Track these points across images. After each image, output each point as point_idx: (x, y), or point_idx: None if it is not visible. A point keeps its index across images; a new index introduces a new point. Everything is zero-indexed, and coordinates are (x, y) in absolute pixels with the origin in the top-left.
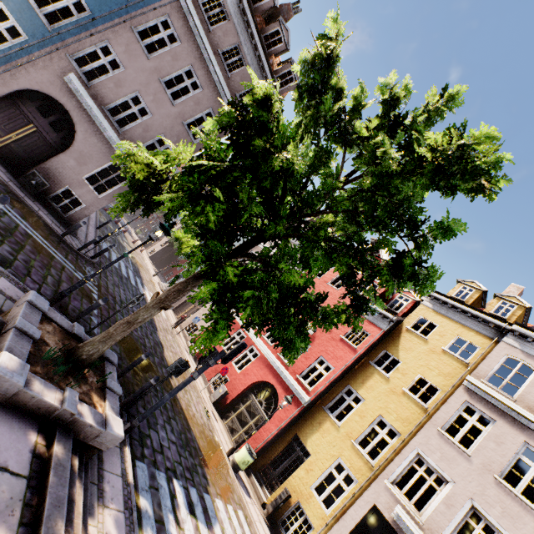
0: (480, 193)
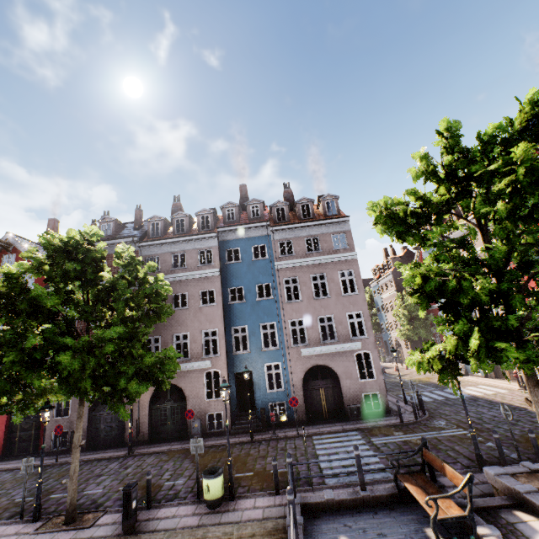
0: None
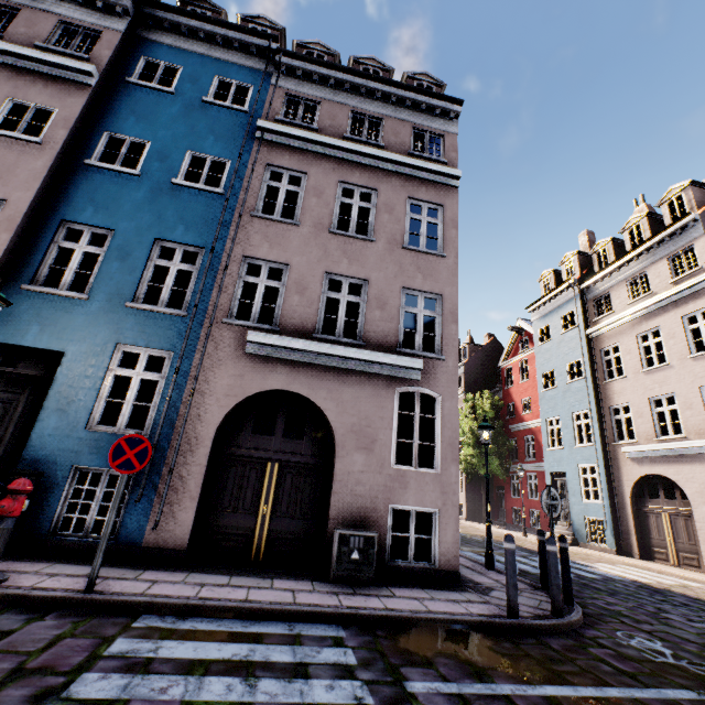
0: None
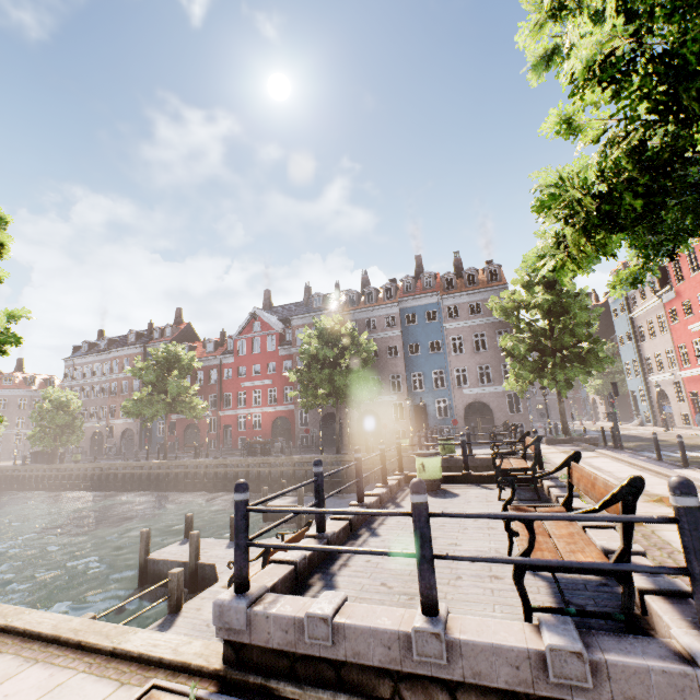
0: None
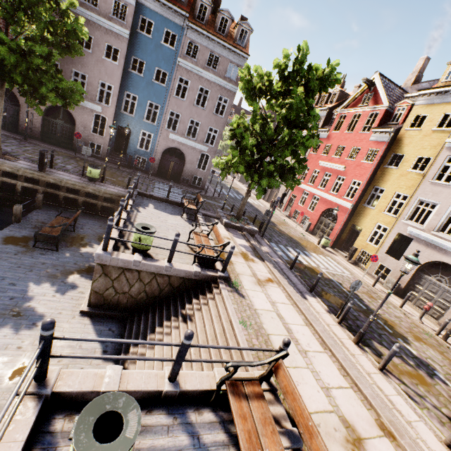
0: (332, 85)
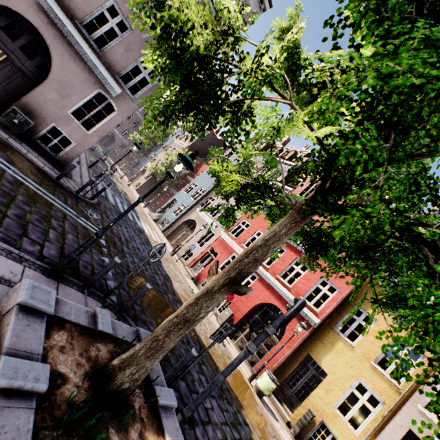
0: None
